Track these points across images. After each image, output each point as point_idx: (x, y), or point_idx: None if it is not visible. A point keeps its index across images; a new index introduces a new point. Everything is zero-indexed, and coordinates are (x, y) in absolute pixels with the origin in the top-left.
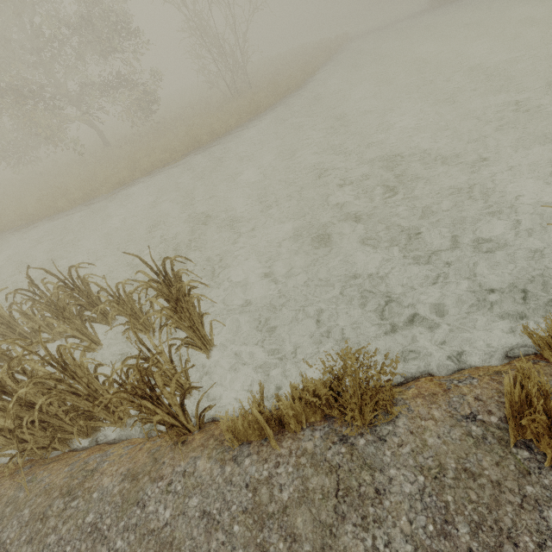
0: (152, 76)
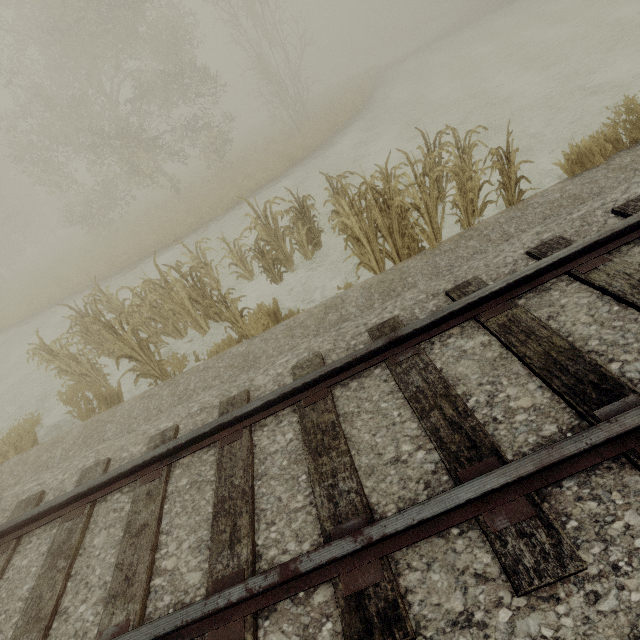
0: (225, 115)
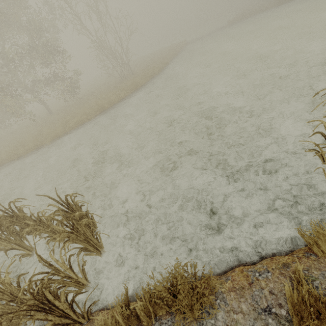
0: (74, 73)
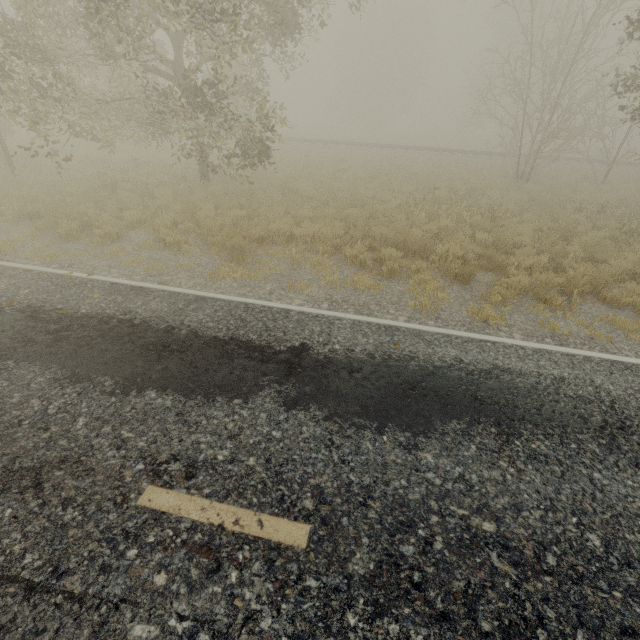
0: None
